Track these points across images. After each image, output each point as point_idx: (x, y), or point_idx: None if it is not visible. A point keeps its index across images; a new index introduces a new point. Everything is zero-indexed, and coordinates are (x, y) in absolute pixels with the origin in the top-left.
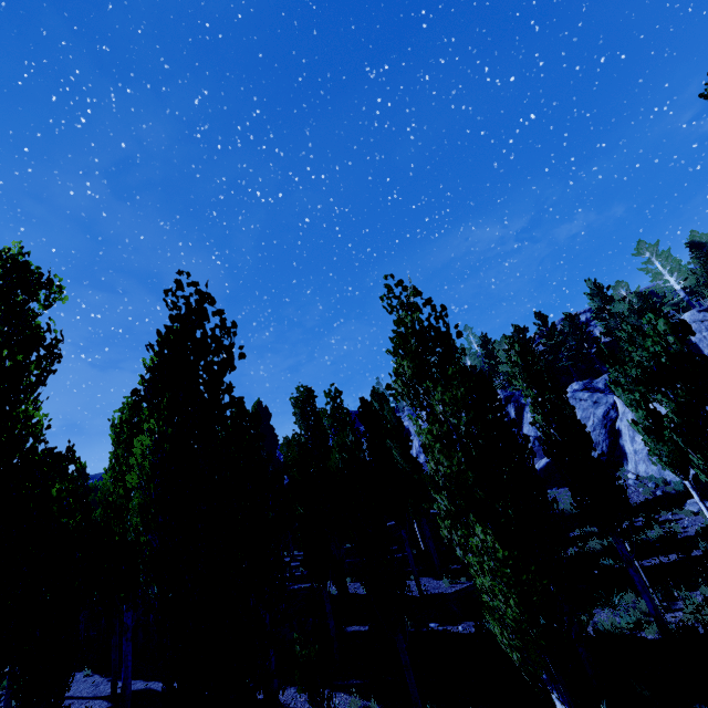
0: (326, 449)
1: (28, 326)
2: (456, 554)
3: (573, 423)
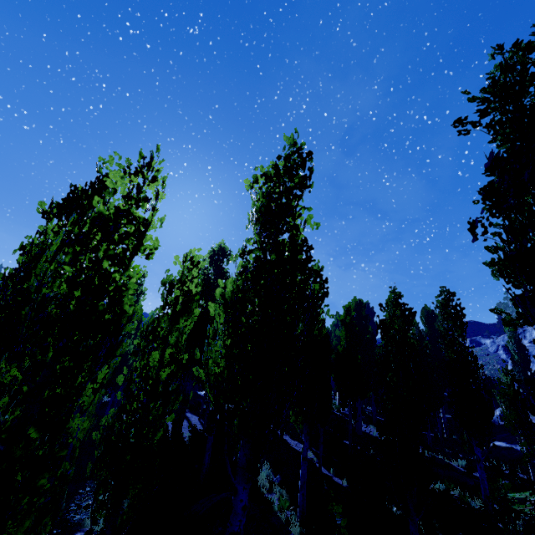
0: (363, 341)
1: (220, 272)
2: (463, 447)
3: (466, 355)
